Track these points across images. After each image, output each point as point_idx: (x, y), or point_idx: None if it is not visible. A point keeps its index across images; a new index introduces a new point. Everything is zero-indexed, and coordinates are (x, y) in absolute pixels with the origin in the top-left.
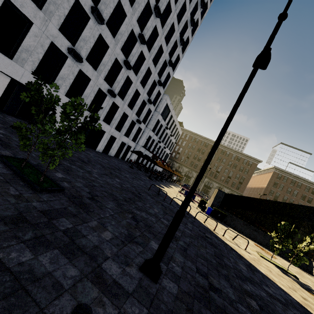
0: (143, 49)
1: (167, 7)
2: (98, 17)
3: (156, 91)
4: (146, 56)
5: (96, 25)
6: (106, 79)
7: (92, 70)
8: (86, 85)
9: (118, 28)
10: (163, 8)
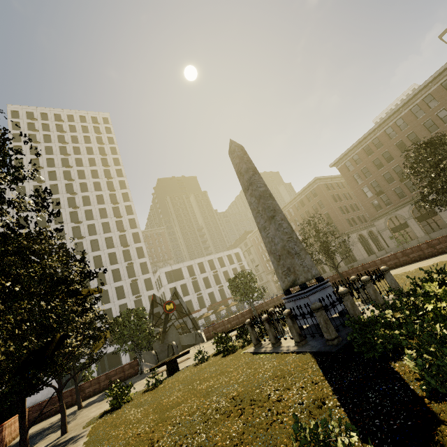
0: None
1: (97, 258)
2: None
3: (142, 283)
4: (107, 288)
5: None
6: None
7: None
8: None
9: None
10: (93, 264)
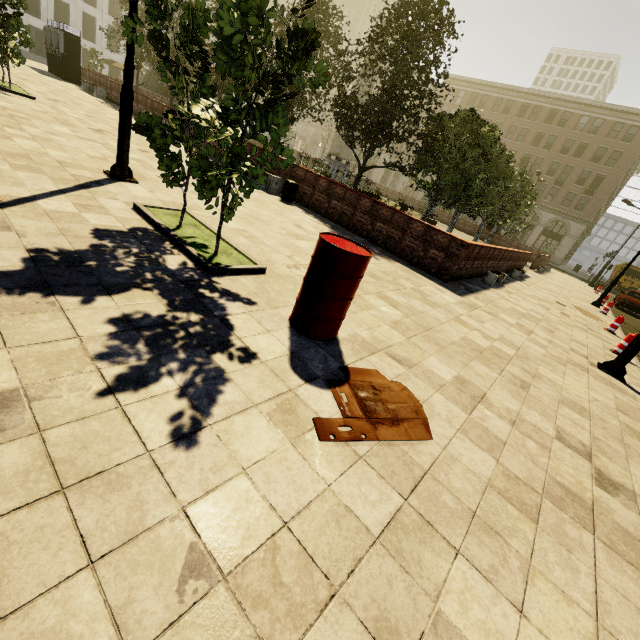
0: None
1: None
2: None
3: None
4: None
5: None
6: None
7: None
8: None
9: None
10: None
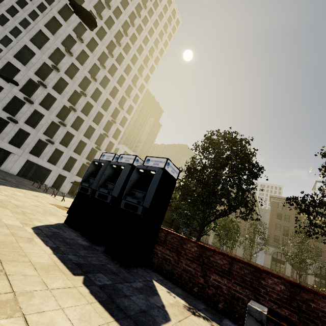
0: (79, 115)
1: (97, 91)
2: (28, 101)
3: (107, 142)
4: (85, 119)
5: (32, 105)
6: (47, 134)
7: (31, 128)
8: (27, 138)
9: (52, 106)
10: (92, 92)
